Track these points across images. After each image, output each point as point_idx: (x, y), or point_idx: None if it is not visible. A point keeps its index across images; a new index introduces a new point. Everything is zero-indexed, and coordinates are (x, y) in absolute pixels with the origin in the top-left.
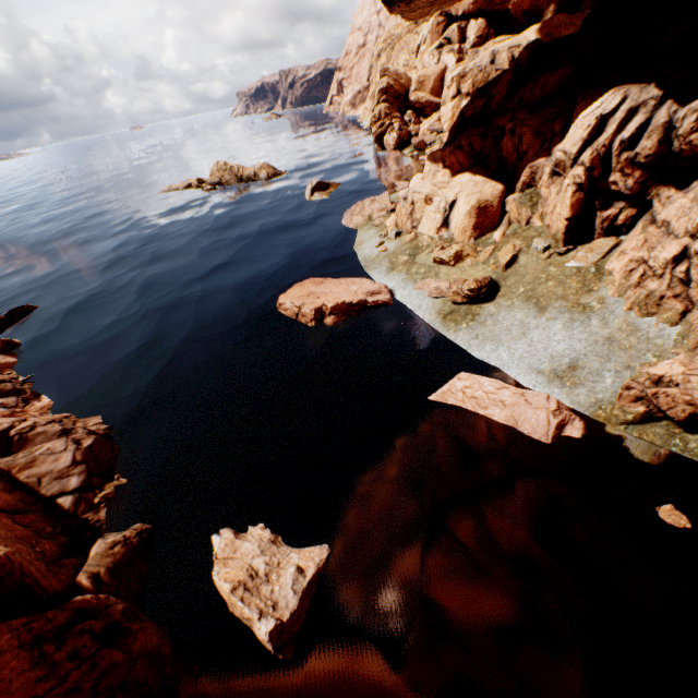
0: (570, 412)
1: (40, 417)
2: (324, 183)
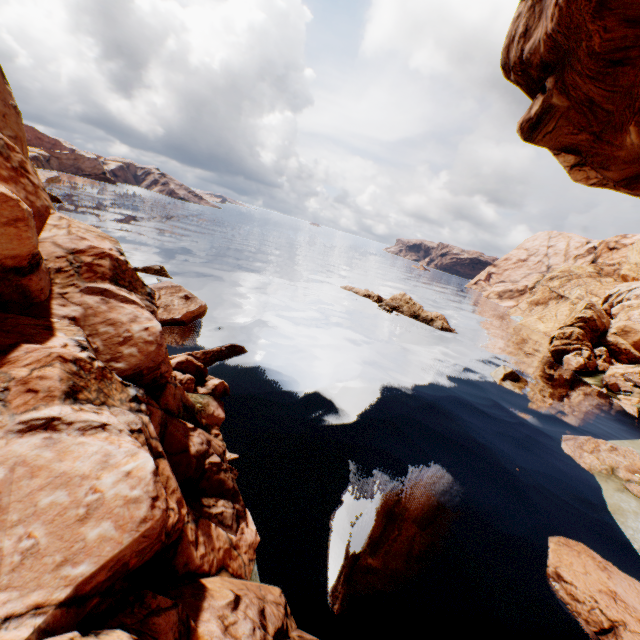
0: None
1: (261, 587)
2: (515, 374)
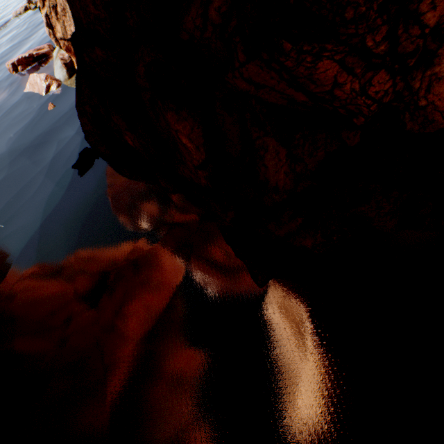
0: (54, 81)
1: None
2: None
